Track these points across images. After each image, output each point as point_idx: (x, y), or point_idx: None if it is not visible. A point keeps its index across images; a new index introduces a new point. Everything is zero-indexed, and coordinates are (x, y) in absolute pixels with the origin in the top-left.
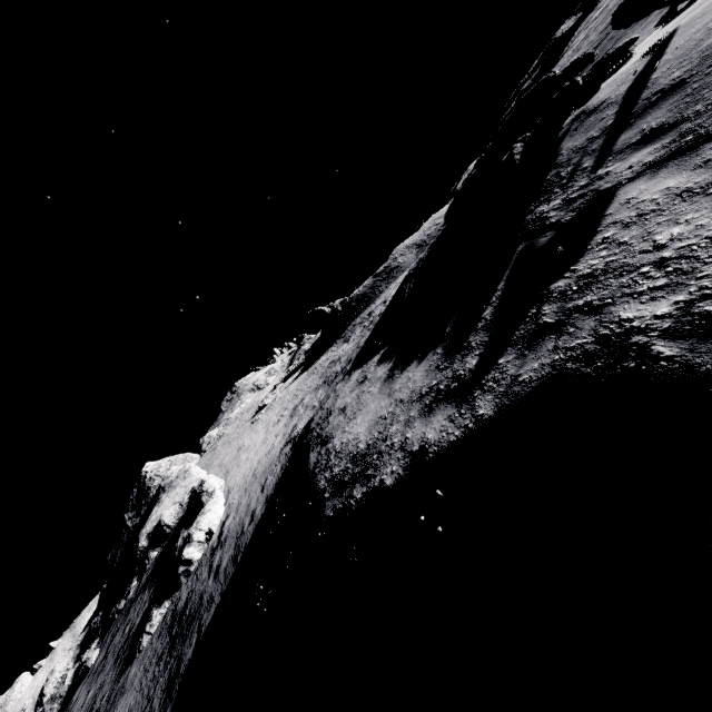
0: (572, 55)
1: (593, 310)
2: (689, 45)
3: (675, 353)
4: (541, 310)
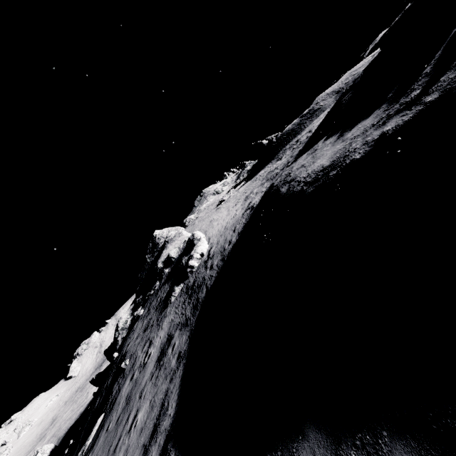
0: None
1: None
2: None
3: None
4: None
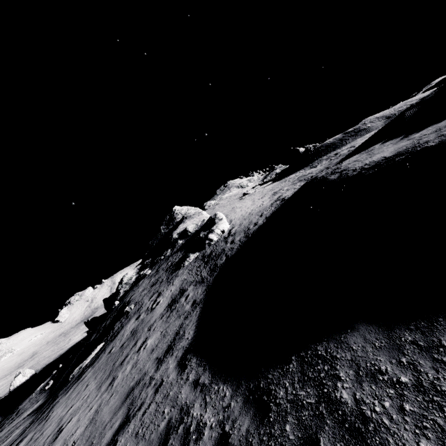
0: None
1: None
2: None
3: None
4: None
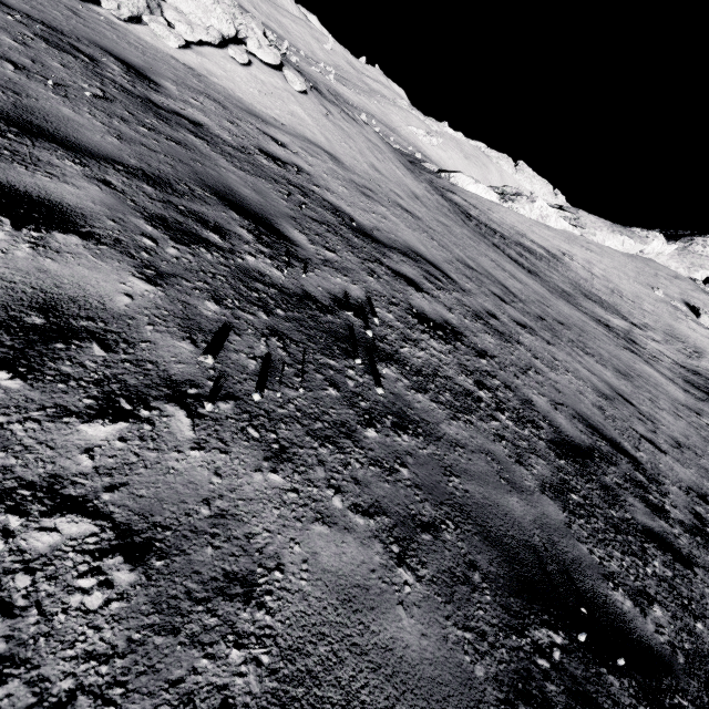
0: None
1: None
2: None
3: None
4: None
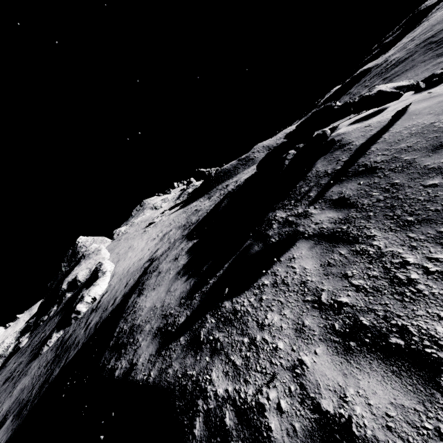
0: (400, 49)
1: (213, 351)
2: (397, 137)
3: (197, 435)
4: (207, 321)
